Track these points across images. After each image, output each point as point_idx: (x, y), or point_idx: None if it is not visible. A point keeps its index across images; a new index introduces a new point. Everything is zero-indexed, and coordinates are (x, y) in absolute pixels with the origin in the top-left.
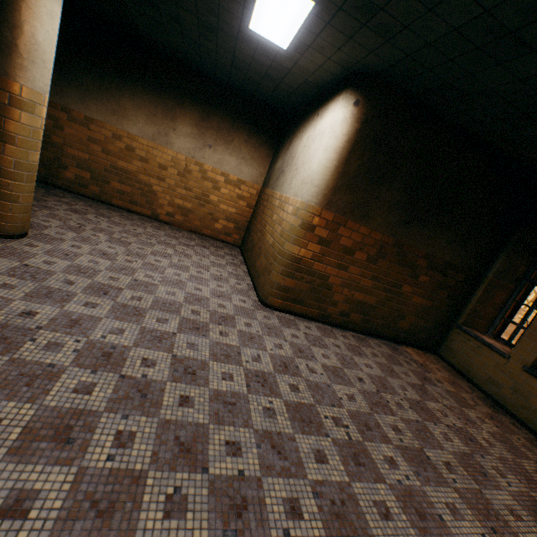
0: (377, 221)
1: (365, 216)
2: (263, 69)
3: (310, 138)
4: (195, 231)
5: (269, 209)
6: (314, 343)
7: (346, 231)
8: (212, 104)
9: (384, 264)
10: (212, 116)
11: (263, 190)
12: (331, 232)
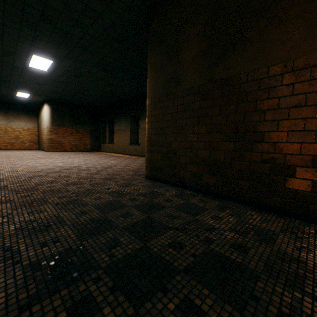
0: (67, 126)
1: (63, 125)
2: (23, 100)
3: (43, 113)
4: (19, 149)
5: (42, 132)
6: (62, 153)
7: (61, 130)
8: (8, 109)
9: (75, 134)
10: (9, 112)
11: (39, 129)
12: (57, 131)
